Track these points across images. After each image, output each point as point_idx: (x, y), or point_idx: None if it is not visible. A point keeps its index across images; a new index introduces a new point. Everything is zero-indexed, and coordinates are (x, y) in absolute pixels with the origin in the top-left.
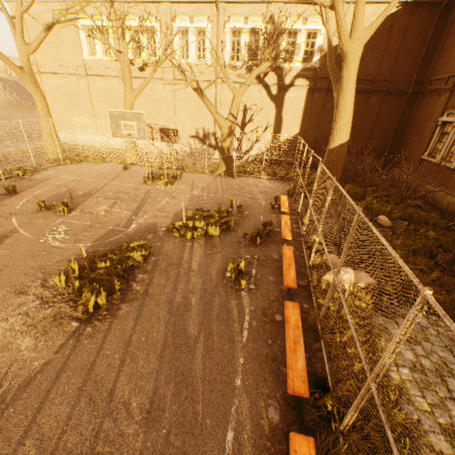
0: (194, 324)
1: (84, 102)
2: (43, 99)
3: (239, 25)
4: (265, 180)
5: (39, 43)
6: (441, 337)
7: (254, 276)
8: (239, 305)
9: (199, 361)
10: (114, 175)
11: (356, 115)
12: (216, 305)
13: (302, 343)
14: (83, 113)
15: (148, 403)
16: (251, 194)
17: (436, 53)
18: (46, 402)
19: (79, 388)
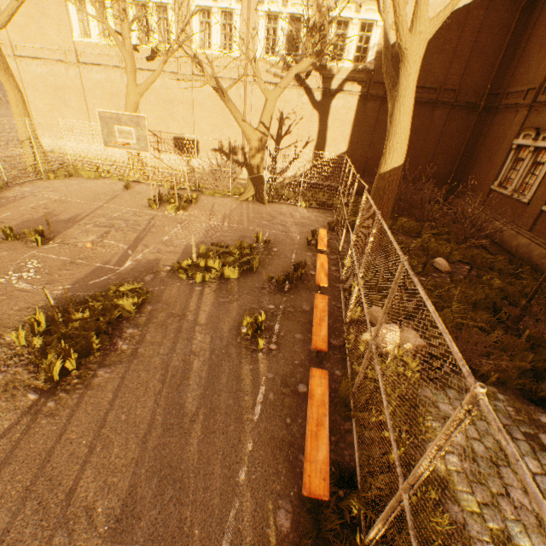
0: (193, 397)
1: (76, 99)
2: (18, 92)
3: (276, 9)
4: (303, 209)
5: (10, 15)
6: (499, 414)
7: (276, 333)
8: (255, 371)
9: (194, 448)
10: (110, 196)
11: (417, 132)
12: (224, 371)
13: (327, 425)
14: (75, 113)
15: (119, 507)
16: (283, 226)
17: (516, 59)
18: None
19: (26, 488)
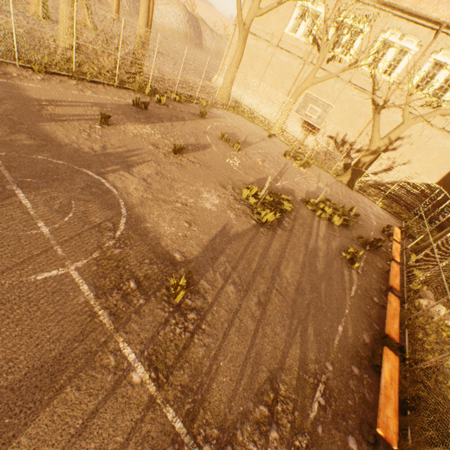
0: (320, 266)
1: (260, 67)
2: (241, 54)
3: (446, 61)
4: (379, 207)
5: (268, 11)
6: None
7: (361, 267)
8: (350, 276)
9: (323, 286)
10: (261, 138)
11: None
12: (334, 266)
13: (398, 318)
14: (254, 75)
15: (296, 285)
16: (365, 211)
17: None
18: (247, 250)
19: (261, 254)
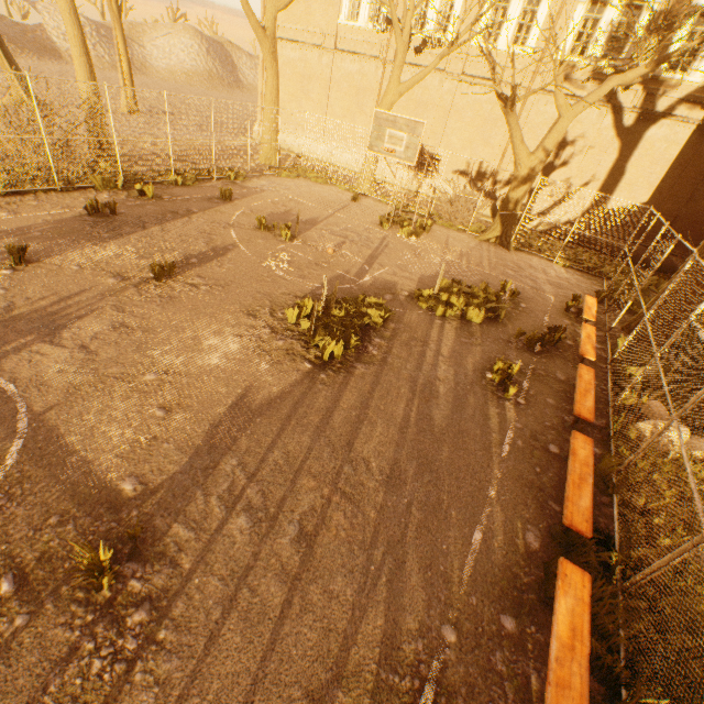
0: (441, 415)
1: (319, 91)
2: (276, 79)
3: None
4: (559, 267)
5: None
6: None
7: (525, 390)
8: (501, 416)
9: (445, 454)
10: (339, 205)
11: None
12: (470, 405)
13: (591, 483)
14: (312, 106)
15: (388, 469)
16: (533, 281)
17: None
18: (288, 426)
19: (317, 427)
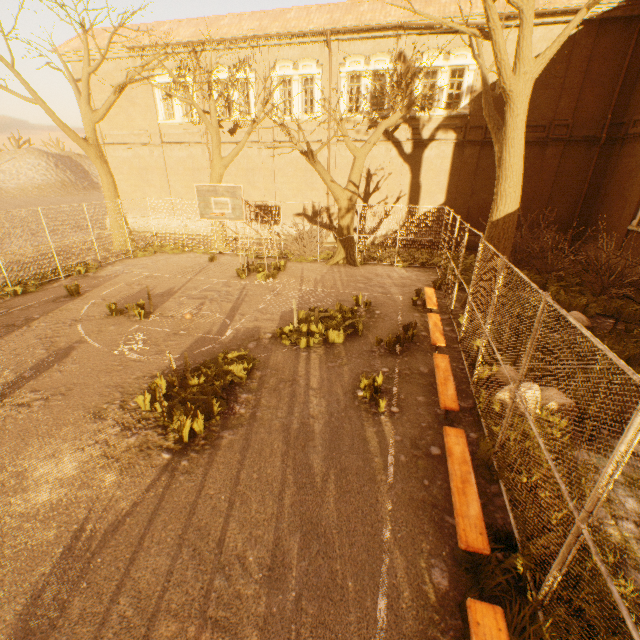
0: (320, 458)
1: (159, 178)
2: (110, 177)
3: (359, 68)
4: (400, 269)
5: (108, 109)
6: None
7: (396, 396)
8: (379, 433)
9: (331, 506)
10: (198, 269)
11: (526, 174)
12: (347, 433)
13: (473, 482)
14: (157, 191)
15: (268, 557)
16: (382, 287)
17: (639, 84)
18: (140, 552)
19: (179, 536)
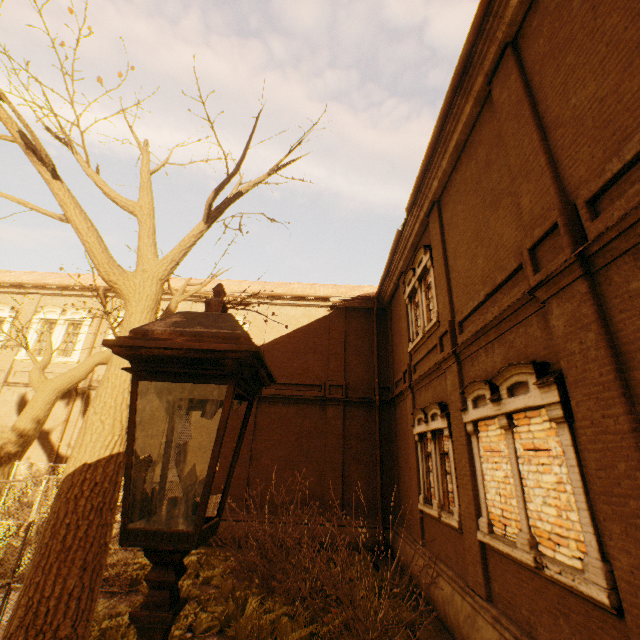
0: None
1: None
2: None
3: None
4: None
5: None
6: None
7: None
8: None
9: None
10: None
11: (312, 435)
12: None
13: None
14: None
15: None
16: None
17: (390, 353)
18: None
19: None
